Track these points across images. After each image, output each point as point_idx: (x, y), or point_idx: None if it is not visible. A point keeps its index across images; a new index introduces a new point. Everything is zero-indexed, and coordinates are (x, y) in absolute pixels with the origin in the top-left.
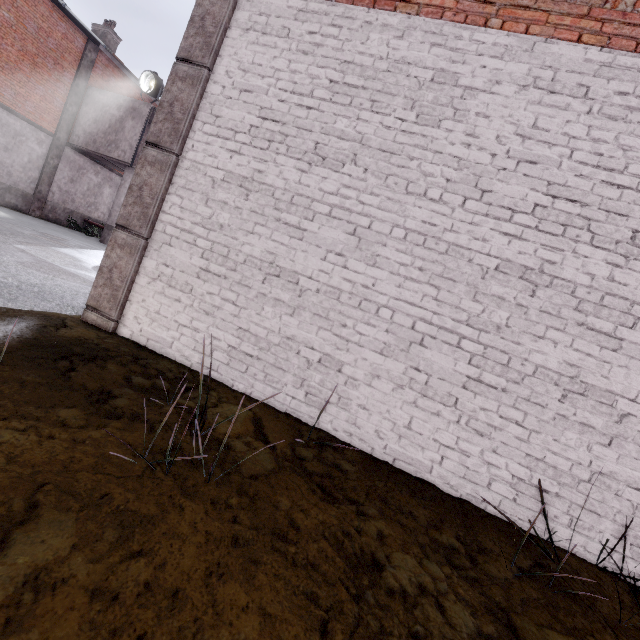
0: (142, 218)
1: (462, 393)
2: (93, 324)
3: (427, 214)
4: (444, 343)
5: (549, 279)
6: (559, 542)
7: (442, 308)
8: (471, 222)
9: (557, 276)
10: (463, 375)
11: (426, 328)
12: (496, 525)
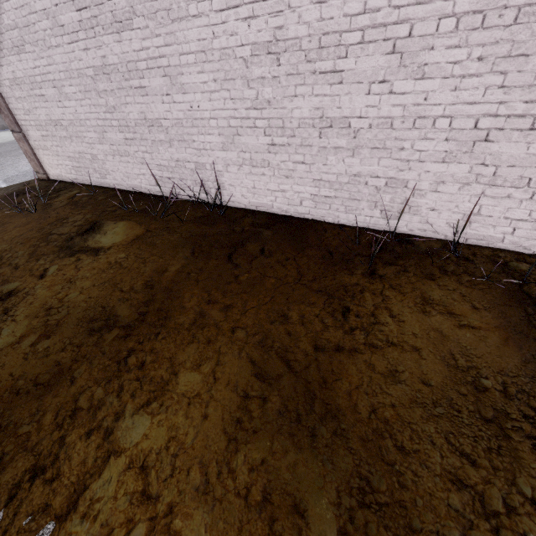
0: (12, 123)
1: (127, 148)
2: (42, 179)
3: (60, 57)
4: (109, 127)
5: (109, 68)
6: (184, 197)
7: (97, 109)
8: (72, 51)
9: (110, 64)
10: (122, 139)
11: (101, 123)
12: (155, 199)
